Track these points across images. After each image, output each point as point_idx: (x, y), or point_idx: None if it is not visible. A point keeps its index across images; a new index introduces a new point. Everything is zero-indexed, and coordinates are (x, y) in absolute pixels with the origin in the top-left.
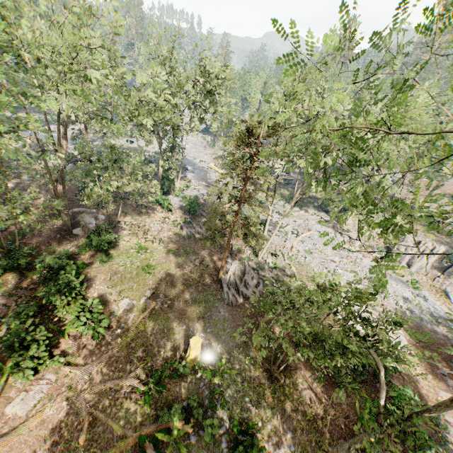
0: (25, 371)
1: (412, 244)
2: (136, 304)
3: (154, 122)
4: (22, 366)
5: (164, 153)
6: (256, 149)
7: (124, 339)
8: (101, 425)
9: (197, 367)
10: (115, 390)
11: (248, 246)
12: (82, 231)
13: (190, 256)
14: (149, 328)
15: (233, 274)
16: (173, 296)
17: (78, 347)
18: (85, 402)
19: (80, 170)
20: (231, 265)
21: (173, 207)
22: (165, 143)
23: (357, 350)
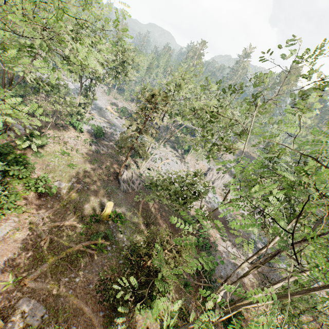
0: (4, 210)
1: (215, 173)
2: (66, 185)
3: (82, 69)
4: (0, 207)
5: (84, 92)
6: (155, 106)
7: (62, 203)
8: (55, 242)
9: (110, 217)
10: (60, 227)
11: (134, 162)
12: (14, 133)
13: (98, 163)
14: (78, 198)
15: (126, 176)
16: (90, 183)
17: (31, 205)
18: (43, 231)
19: (29, 89)
20: (125, 171)
21: (82, 130)
22: (71, 82)
23: (191, 196)
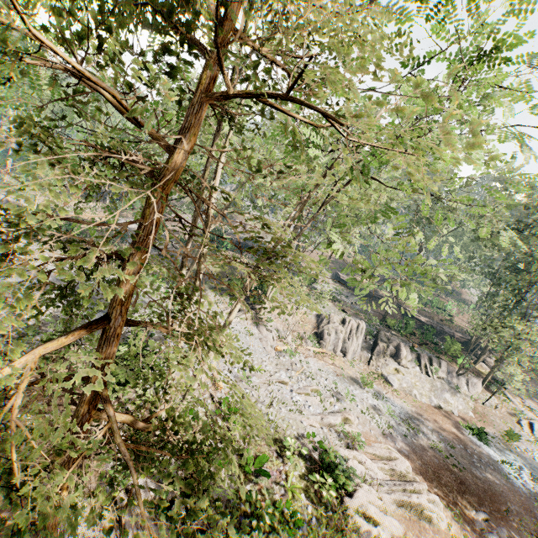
0: None
1: (339, 324)
2: None
3: None
4: None
5: None
6: None
7: None
8: None
9: None
10: None
11: None
12: None
13: None
14: None
15: None
16: None
17: None
18: None
19: None
20: None
21: None
22: None
23: None
